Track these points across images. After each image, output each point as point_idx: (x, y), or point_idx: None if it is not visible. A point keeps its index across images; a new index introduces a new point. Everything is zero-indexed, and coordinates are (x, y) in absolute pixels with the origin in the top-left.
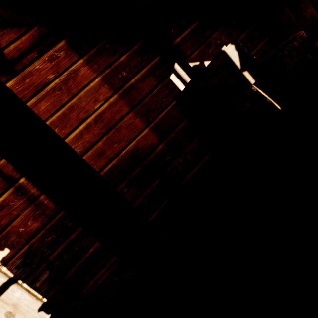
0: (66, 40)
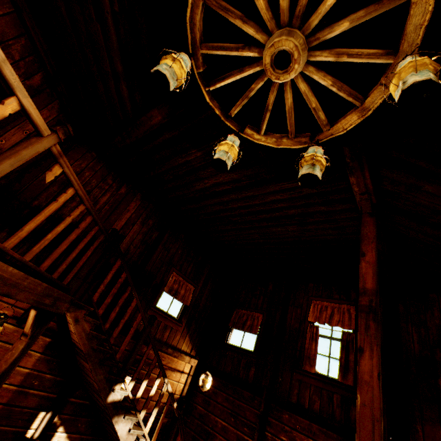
0: (52, 340)
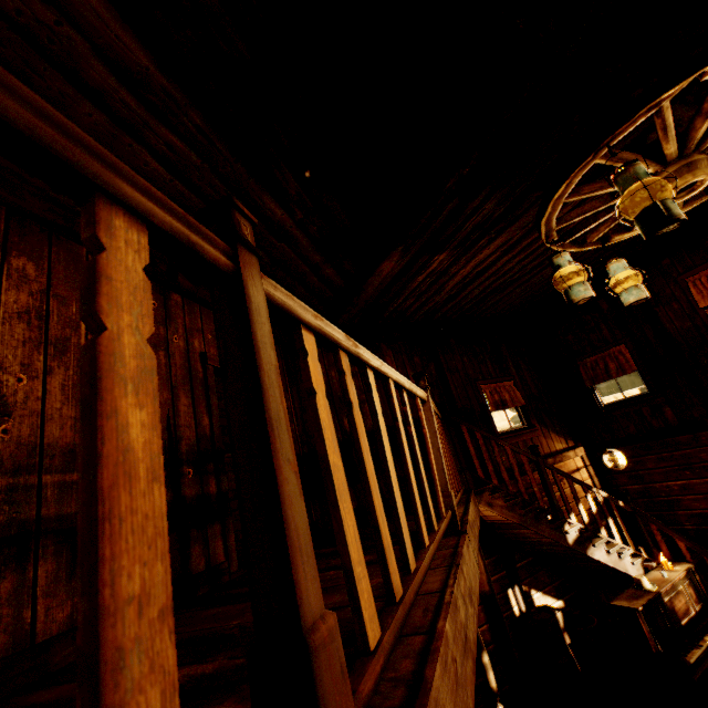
0: None
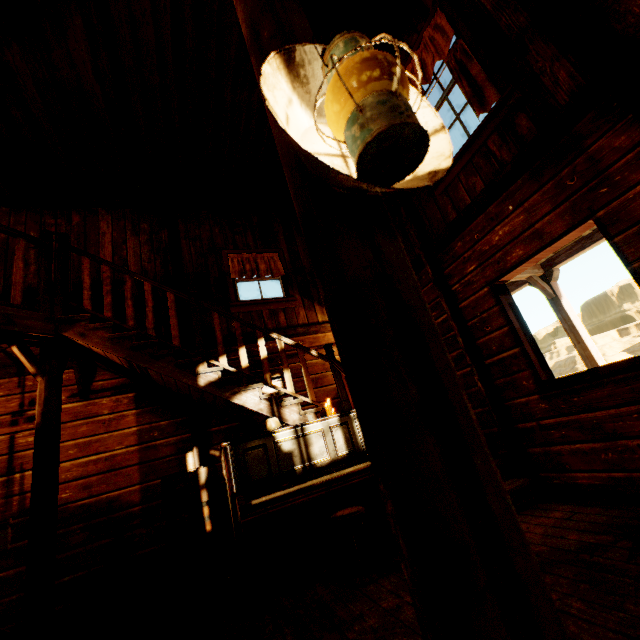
0: (137, 394)
